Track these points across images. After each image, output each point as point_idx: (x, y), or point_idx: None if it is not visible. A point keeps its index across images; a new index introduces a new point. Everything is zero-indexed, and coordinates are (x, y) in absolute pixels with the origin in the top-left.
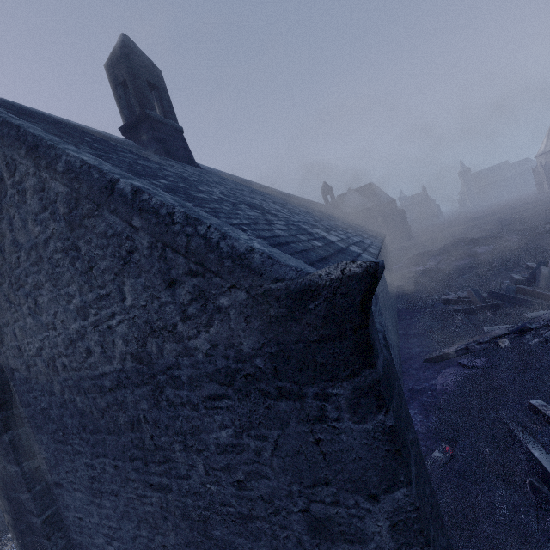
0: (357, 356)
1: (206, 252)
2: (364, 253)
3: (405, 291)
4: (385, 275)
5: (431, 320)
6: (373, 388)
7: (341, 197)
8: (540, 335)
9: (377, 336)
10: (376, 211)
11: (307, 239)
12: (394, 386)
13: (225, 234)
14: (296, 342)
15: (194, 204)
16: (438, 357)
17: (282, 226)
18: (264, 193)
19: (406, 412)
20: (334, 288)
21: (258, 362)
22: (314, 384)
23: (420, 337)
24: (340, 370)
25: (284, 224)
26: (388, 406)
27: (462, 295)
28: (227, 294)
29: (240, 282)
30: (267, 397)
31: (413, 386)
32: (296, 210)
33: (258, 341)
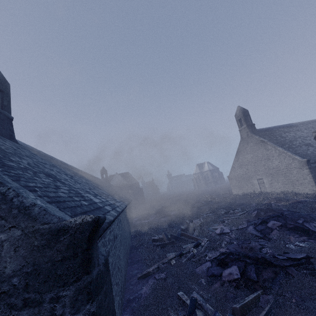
0: (82, 267)
1: (1, 203)
2: (112, 211)
3: (136, 234)
4: (126, 224)
5: (145, 251)
6: (87, 287)
7: (111, 176)
8: (186, 256)
9: (97, 256)
10: (129, 187)
11: (79, 199)
12: (102, 287)
13: (19, 194)
14: (47, 262)
15: (3, 169)
16: (145, 275)
17: (65, 190)
18: (61, 167)
19: (109, 306)
20: (76, 228)
21: (14, 280)
22: (52, 291)
23: (139, 263)
24: (70, 278)
25: (67, 189)
26: (94, 298)
27: (161, 236)
28: (7, 231)
29: (19, 223)
30: (13, 309)
31: (129, 297)
32: (79, 180)
33: (19, 264)
